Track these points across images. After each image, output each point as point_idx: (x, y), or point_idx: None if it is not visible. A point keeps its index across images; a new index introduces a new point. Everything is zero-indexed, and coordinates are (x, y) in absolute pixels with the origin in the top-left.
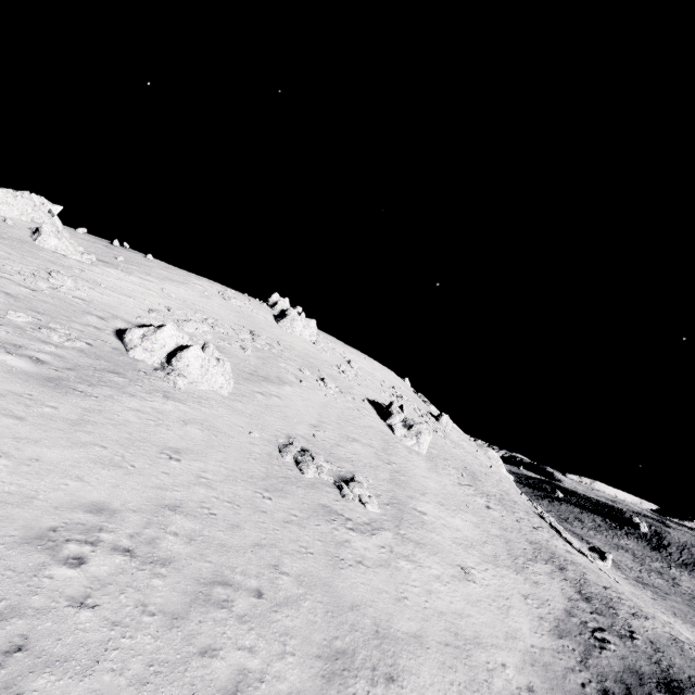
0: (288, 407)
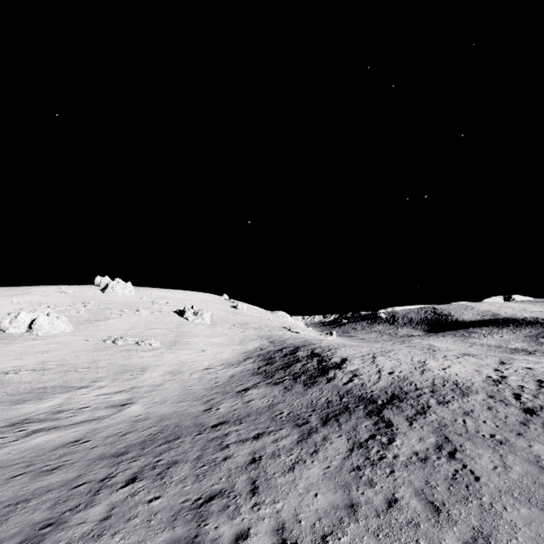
0: (111, 327)
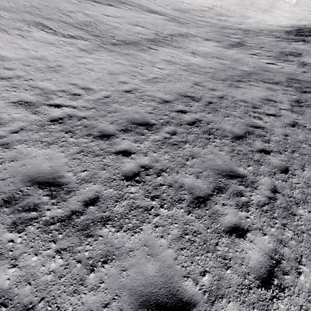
0: None
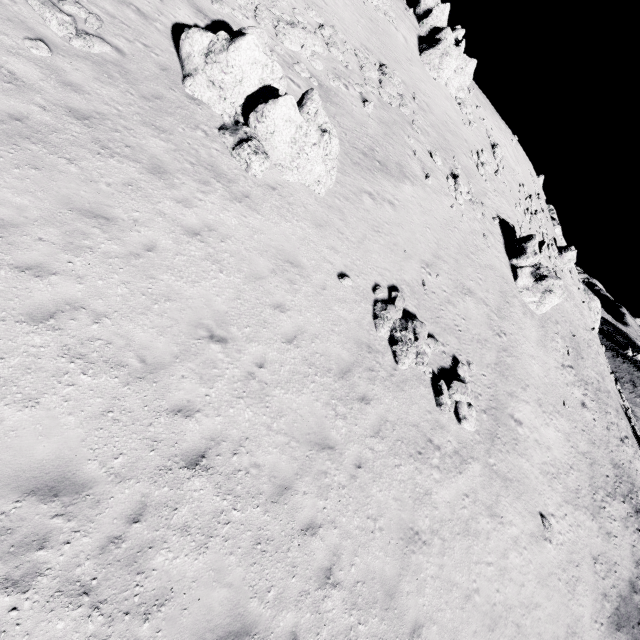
0: (400, 226)
